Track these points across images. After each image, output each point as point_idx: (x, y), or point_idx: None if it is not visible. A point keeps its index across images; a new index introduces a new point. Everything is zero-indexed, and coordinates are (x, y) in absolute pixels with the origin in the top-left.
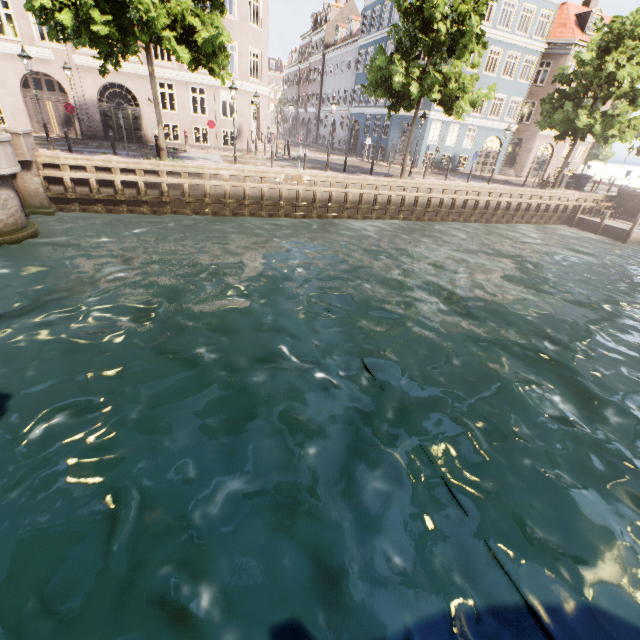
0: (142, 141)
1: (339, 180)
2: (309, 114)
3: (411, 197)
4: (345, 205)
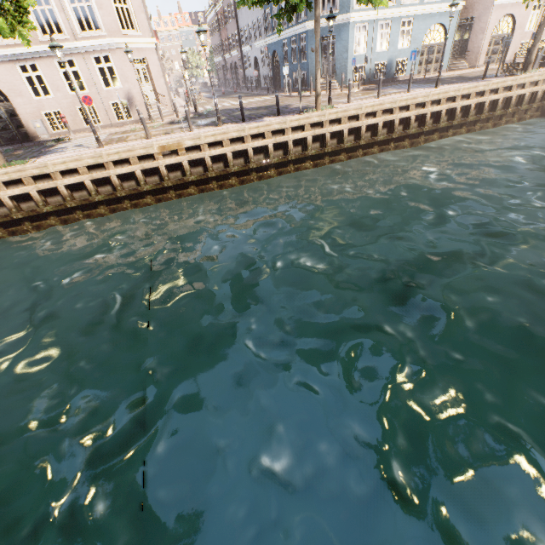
0: (29, 138)
1: (232, 135)
2: (234, 58)
3: (334, 132)
4: (249, 164)
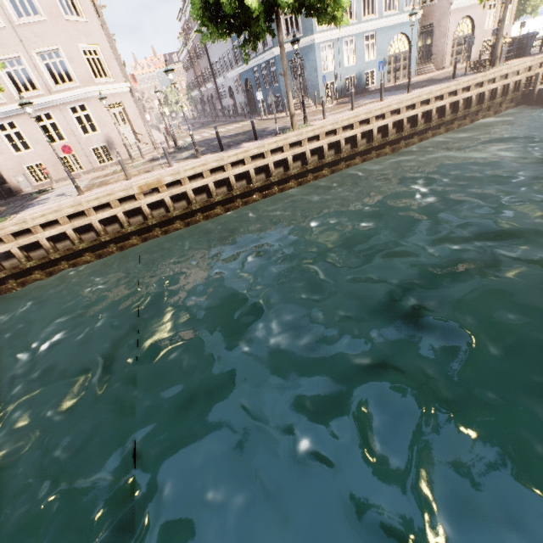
0: (14, 193)
1: (211, 165)
2: (209, 90)
3: (314, 149)
4: (232, 192)
